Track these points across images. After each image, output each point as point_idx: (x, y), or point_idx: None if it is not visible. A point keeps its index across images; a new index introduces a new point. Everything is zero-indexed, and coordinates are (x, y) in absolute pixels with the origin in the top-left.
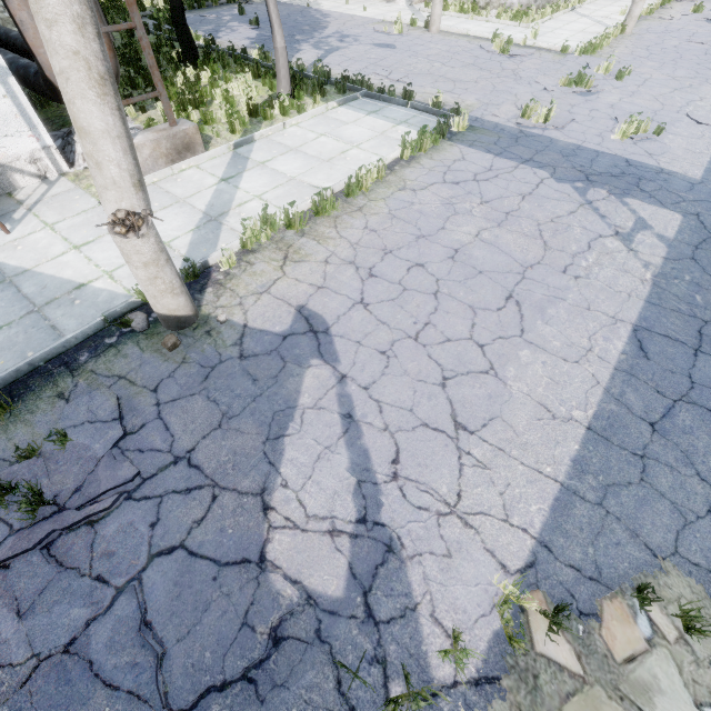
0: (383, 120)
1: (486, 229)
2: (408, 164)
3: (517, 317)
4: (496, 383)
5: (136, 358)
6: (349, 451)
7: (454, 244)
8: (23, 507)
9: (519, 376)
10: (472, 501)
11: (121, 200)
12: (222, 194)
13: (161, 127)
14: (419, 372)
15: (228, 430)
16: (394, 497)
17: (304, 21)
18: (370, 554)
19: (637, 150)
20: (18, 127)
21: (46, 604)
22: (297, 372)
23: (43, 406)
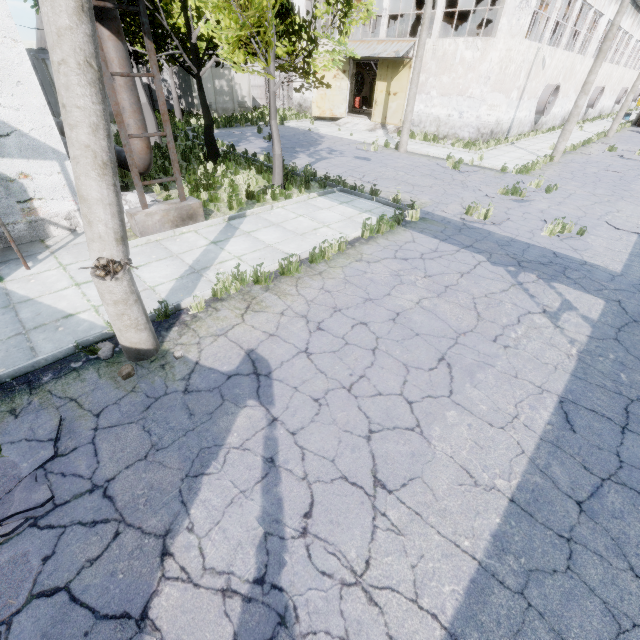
0: (352, 208)
1: (426, 298)
2: (366, 242)
3: (447, 378)
4: (420, 441)
5: (92, 383)
6: (263, 498)
7: (397, 309)
8: None
9: (444, 436)
10: (381, 572)
11: (103, 250)
12: (209, 253)
13: (173, 201)
14: (347, 422)
15: (152, 462)
16: (299, 556)
17: (305, 139)
18: (260, 625)
19: (563, 245)
20: (63, 194)
21: None
22: (232, 411)
23: None
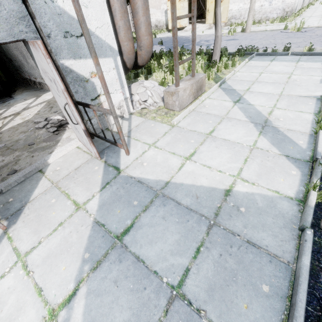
0: (285, 62)
1: None
2: None
3: None
4: None
5: None
6: None
7: None
8: None
9: None
10: None
11: None
12: (247, 110)
13: (187, 78)
14: None
15: None
16: None
17: (181, 40)
18: None
19: None
20: (116, 87)
21: None
22: None
23: None
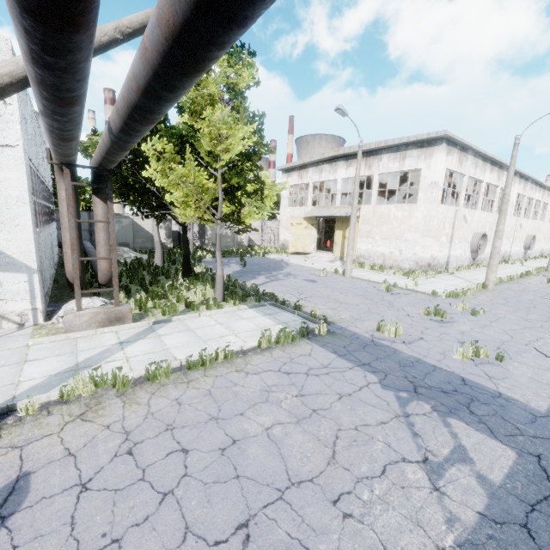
0: (271, 320)
1: (281, 423)
2: (261, 352)
3: None
4: None
5: None
6: None
7: (238, 434)
8: None
9: None
10: None
11: None
12: (106, 352)
13: (109, 306)
14: None
15: None
16: None
17: (273, 266)
18: None
19: (476, 371)
20: (24, 296)
21: None
22: None
23: None
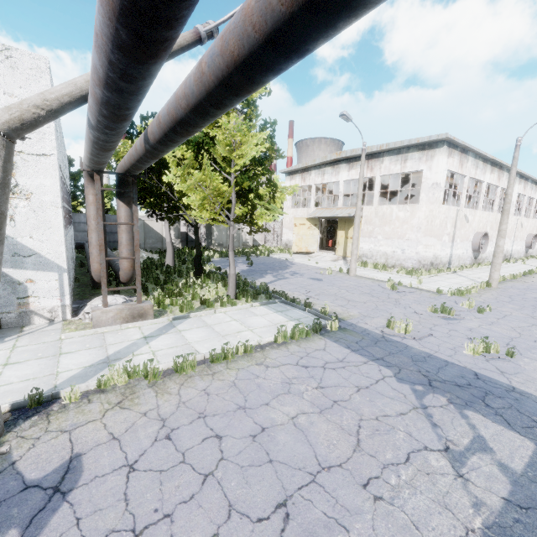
0: (283, 316)
1: (305, 413)
2: (277, 347)
3: None
4: None
5: None
6: None
7: (266, 422)
8: None
9: None
10: None
11: None
12: (133, 346)
13: (132, 303)
14: None
15: None
16: None
17: (279, 265)
18: None
19: (487, 366)
20: (54, 294)
21: None
22: None
23: None
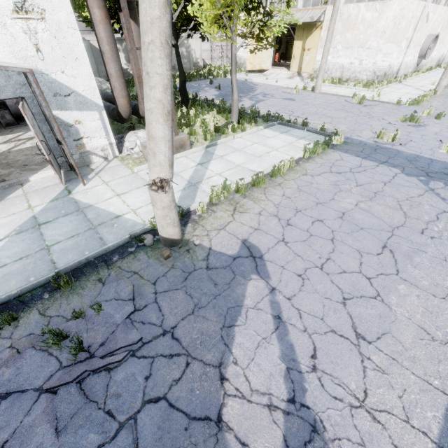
0: (290, 136)
1: (362, 201)
2: (307, 161)
3: (392, 260)
4: (383, 307)
5: (144, 261)
6: (279, 343)
7: (342, 209)
8: (72, 351)
9: (400, 303)
10: (377, 399)
11: (161, 172)
12: (198, 172)
13: None
14: (325, 292)
15: (198, 316)
16: (315, 385)
17: (244, 87)
18: (299, 431)
19: None
20: (100, 133)
21: (74, 426)
22: (242, 282)
23: (90, 285)
